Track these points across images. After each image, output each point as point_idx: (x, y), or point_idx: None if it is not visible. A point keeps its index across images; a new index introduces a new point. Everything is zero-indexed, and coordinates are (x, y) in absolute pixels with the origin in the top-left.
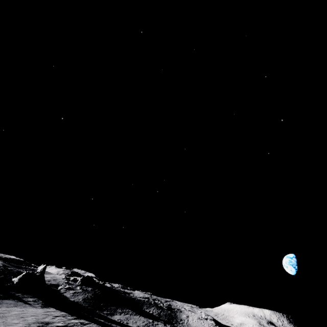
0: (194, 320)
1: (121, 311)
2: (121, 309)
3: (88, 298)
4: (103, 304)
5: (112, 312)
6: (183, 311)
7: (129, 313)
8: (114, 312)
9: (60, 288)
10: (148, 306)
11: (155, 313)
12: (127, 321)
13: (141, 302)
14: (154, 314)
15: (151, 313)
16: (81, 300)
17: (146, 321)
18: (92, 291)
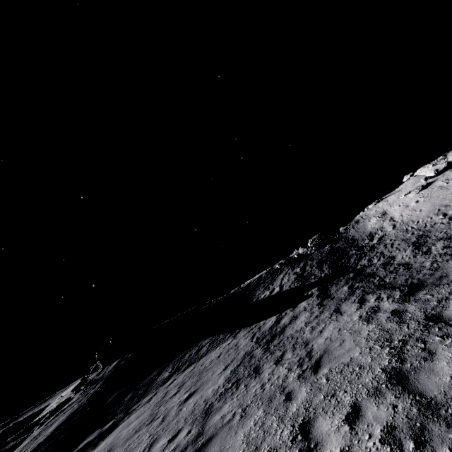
0: (412, 202)
1: (170, 372)
2: (177, 361)
3: (75, 412)
4: (117, 393)
5: (128, 409)
6: (362, 217)
7: (197, 358)
8: (137, 402)
9: (34, 428)
10: (269, 282)
11: (288, 283)
12: (141, 433)
13: (252, 286)
14: (284, 291)
15: (276, 293)
16: (32, 449)
17: (246, 347)
18: (111, 371)
